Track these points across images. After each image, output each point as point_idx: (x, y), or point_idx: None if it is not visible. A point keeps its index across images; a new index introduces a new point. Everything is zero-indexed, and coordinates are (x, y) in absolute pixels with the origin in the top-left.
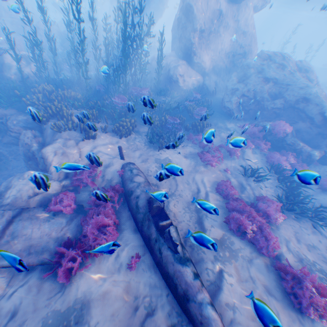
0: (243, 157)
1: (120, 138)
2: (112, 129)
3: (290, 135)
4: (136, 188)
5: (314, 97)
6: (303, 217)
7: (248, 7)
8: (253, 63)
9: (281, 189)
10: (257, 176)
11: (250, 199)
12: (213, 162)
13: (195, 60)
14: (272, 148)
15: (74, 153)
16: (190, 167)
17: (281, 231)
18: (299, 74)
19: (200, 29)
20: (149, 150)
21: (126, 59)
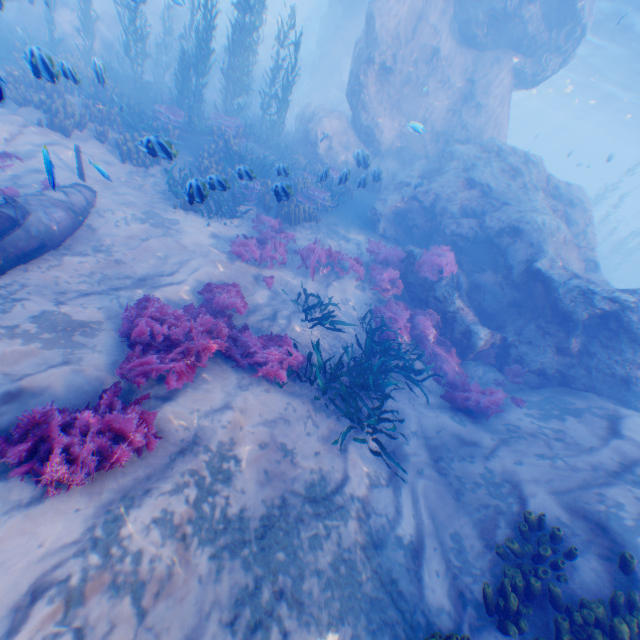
0: (330, 284)
1: (122, 161)
2: (118, 142)
3: (450, 282)
4: (26, 195)
5: (533, 229)
6: (341, 413)
7: (499, 64)
8: (463, 153)
9: (349, 356)
10: (320, 315)
11: (258, 333)
12: (248, 255)
13: (363, 120)
14: (409, 300)
15: (2, 129)
16: (201, 246)
17: (247, 395)
18: (550, 202)
19: (385, 67)
20: (161, 201)
21: (207, 51)
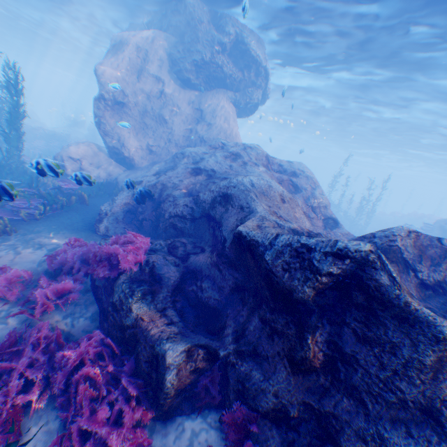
0: None
1: None
2: None
3: (141, 275)
4: None
5: (241, 191)
6: None
7: (216, 96)
8: (193, 151)
9: None
10: None
11: None
12: None
13: (110, 142)
14: (99, 313)
15: None
16: None
17: None
18: (275, 174)
19: (118, 102)
20: None
21: None
